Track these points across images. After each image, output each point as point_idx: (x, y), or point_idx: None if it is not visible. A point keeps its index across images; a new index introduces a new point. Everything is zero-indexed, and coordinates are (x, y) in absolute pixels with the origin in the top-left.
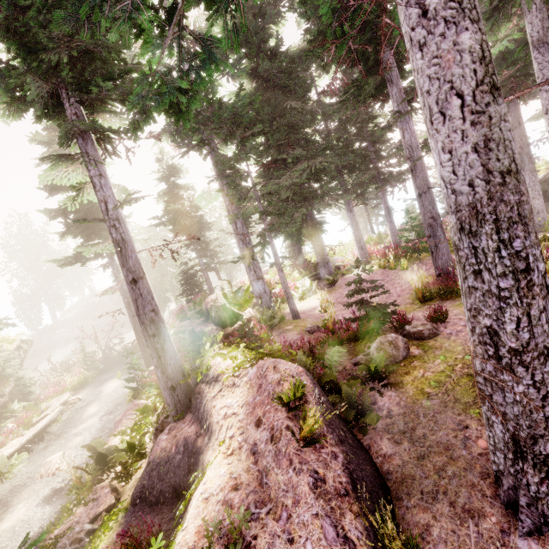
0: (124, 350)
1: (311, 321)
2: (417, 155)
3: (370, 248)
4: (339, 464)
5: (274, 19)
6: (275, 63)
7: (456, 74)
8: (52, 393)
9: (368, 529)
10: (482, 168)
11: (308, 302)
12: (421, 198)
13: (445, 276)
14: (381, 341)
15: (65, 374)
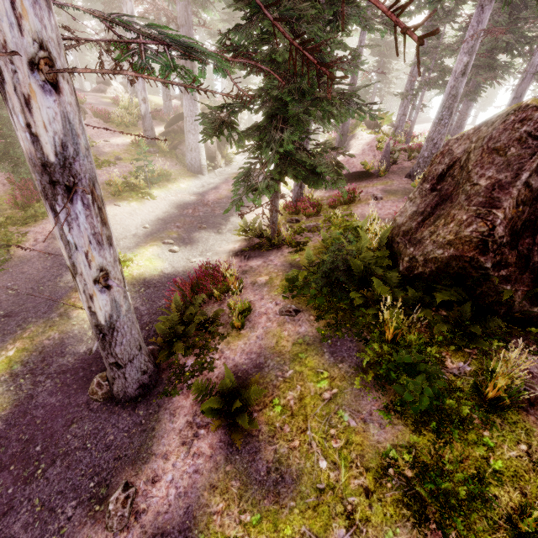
0: None
1: None
2: (531, 72)
3: None
4: (381, 158)
5: None
6: None
7: (458, 67)
8: None
9: (378, 167)
10: (449, 92)
11: None
12: (513, 101)
13: None
14: None
15: None
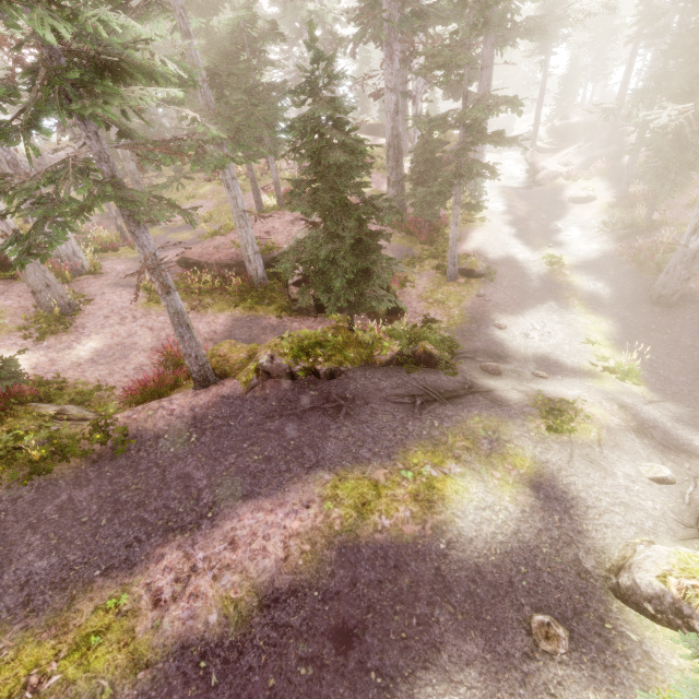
0: None
1: None
2: None
3: None
4: None
5: None
6: None
7: None
8: None
9: None
10: None
11: None
12: None
13: None
14: None
15: None
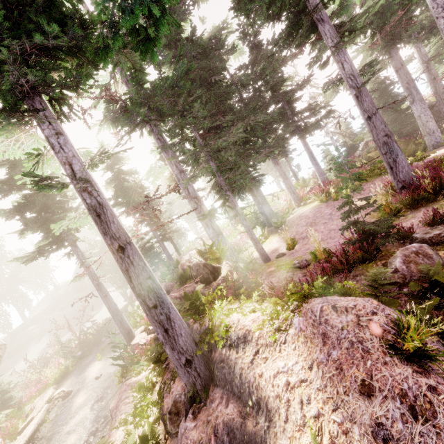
0: (98, 331)
1: (288, 258)
2: (360, 82)
3: (299, 192)
4: None
5: (182, 16)
6: (194, 46)
7: None
8: (34, 392)
9: None
10: None
11: (265, 246)
12: (371, 120)
13: (410, 186)
14: (404, 254)
15: (45, 369)
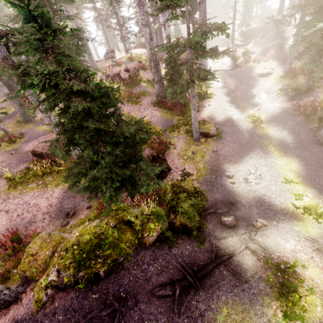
0: None
1: None
2: None
3: None
4: None
5: None
6: None
7: None
8: None
9: None
10: None
11: None
12: None
13: None
14: None
15: None
